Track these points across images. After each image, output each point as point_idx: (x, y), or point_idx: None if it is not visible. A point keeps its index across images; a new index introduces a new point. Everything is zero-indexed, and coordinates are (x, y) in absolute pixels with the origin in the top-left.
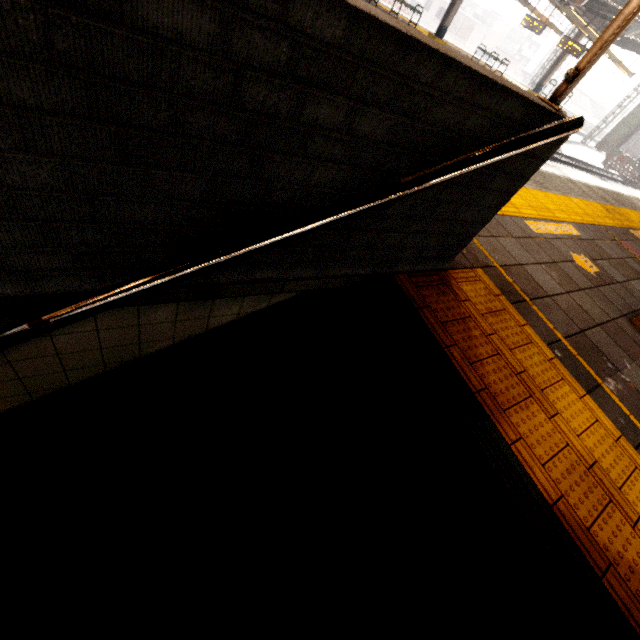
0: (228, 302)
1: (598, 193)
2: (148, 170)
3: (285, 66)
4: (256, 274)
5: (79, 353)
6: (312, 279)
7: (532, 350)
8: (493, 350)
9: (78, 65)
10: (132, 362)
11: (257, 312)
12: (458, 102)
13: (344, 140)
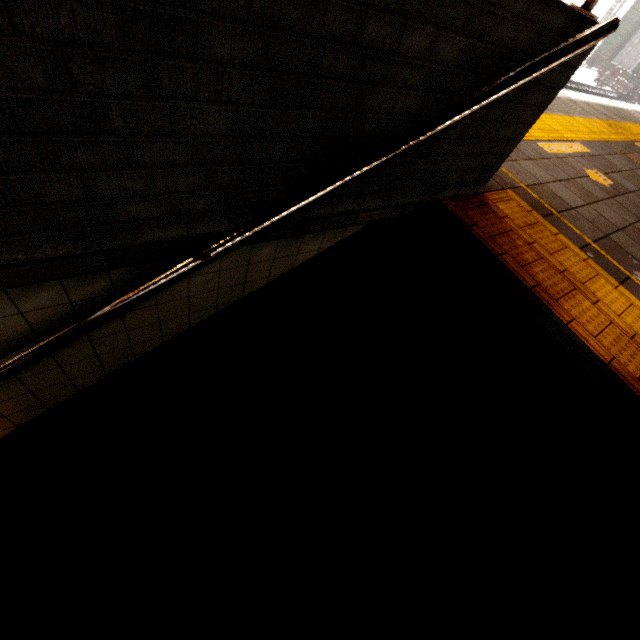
0: (313, 238)
1: (599, 110)
2: (286, 111)
3: (395, 2)
4: (338, 207)
5: (202, 295)
6: (378, 210)
7: (568, 253)
8: (537, 255)
9: (263, 22)
10: (235, 303)
11: (331, 247)
12: (515, 18)
13: (425, 67)
